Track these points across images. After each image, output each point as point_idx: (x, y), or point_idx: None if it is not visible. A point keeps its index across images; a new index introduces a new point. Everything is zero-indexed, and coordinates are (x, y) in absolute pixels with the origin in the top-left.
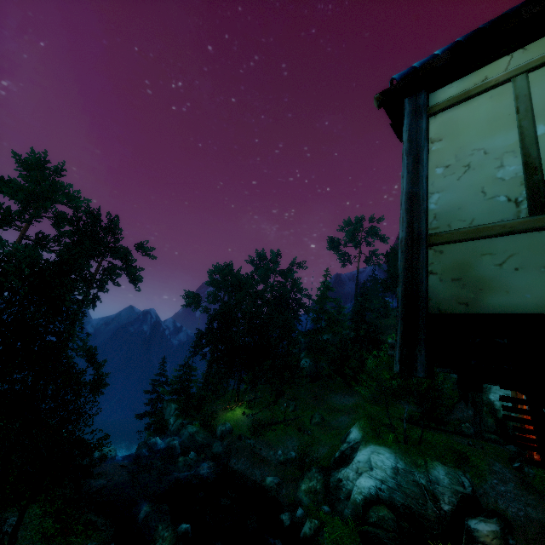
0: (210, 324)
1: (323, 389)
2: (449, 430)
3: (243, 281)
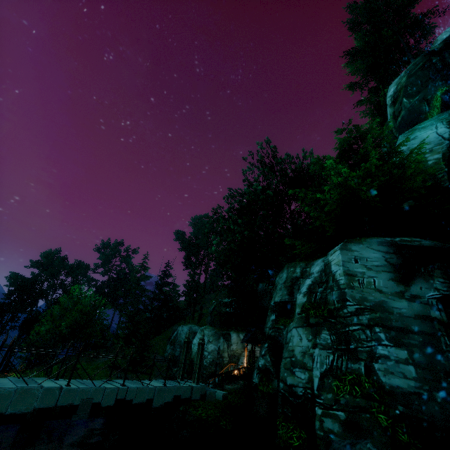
0: (8, 299)
1: (105, 352)
2: (136, 370)
3: (55, 262)
